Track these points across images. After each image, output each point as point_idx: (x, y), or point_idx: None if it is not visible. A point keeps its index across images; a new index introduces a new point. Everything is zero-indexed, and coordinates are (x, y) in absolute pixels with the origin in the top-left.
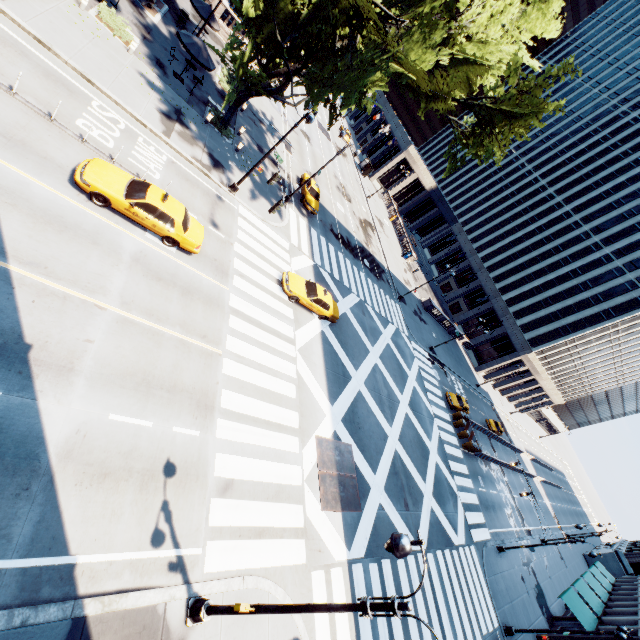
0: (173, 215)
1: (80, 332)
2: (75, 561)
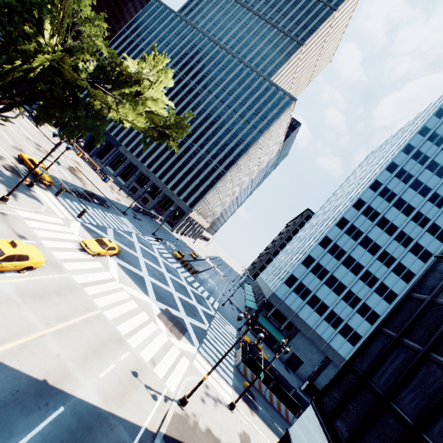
0: (26, 252)
1: (51, 355)
2: (145, 427)
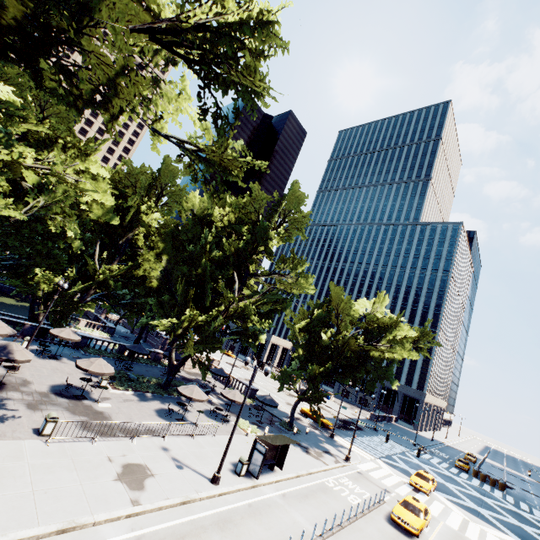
0: (424, 505)
1: None
2: None
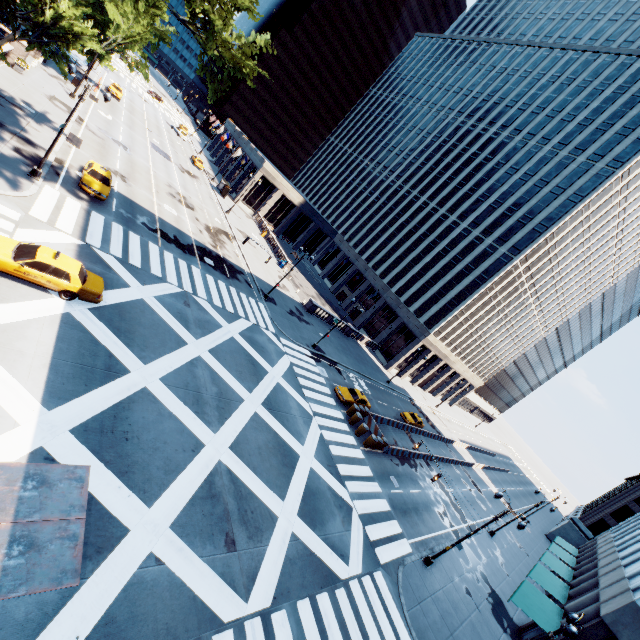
0: None
1: None
2: None
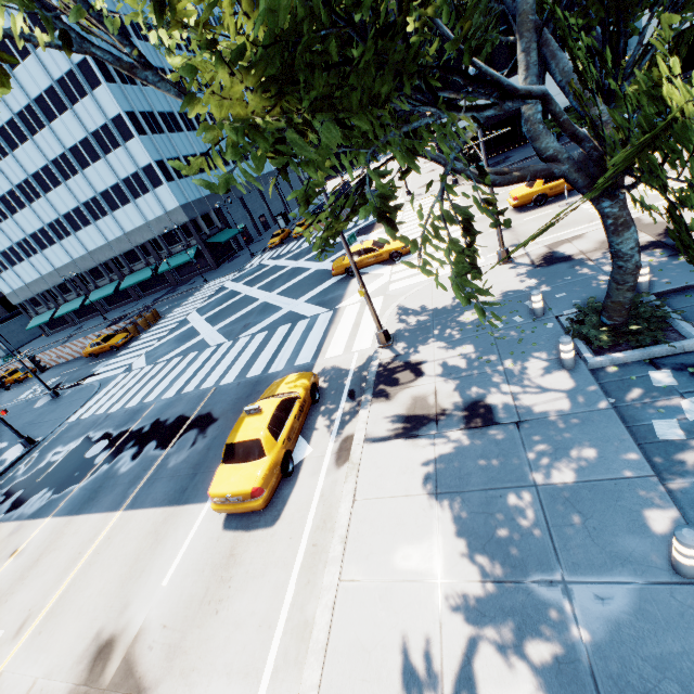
0: None
1: None
2: None
